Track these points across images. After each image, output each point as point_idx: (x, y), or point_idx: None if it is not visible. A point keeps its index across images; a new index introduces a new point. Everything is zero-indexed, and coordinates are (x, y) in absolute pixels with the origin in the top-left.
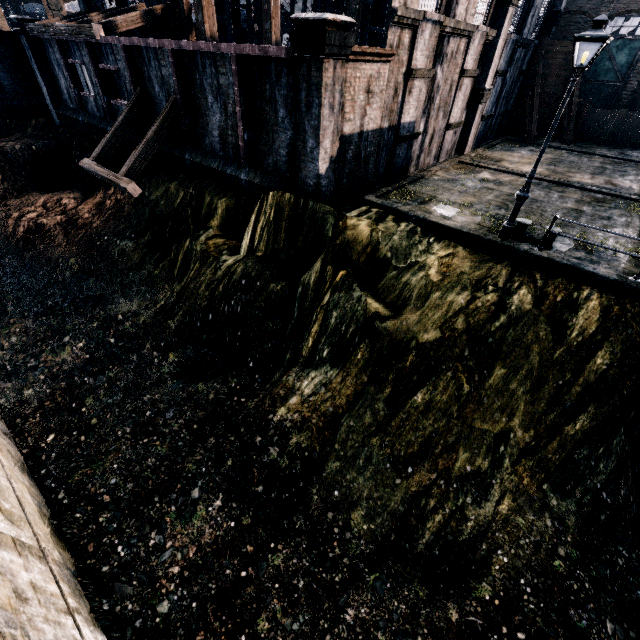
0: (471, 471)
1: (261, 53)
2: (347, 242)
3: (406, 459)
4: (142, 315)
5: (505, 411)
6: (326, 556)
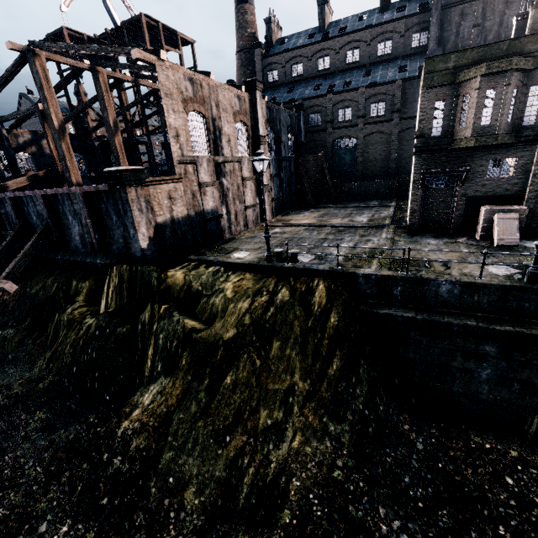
0: (271, 423)
1: (95, 189)
2: (169, 286)
3: (224, 431)
4: (15, 386)
5: (288, 371)
6: None
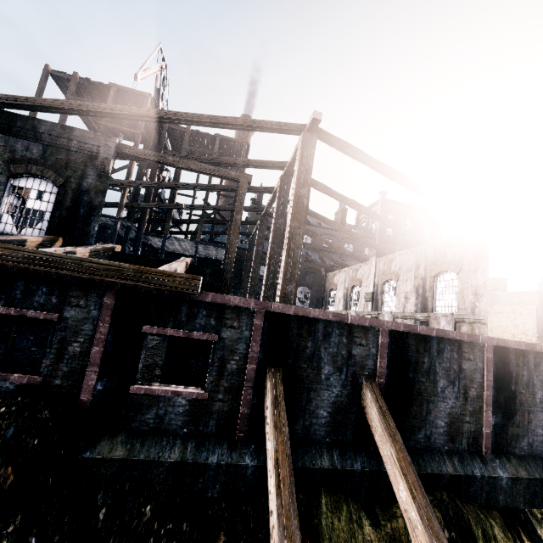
0: None
1: (527, 348)
2: None
3: None
4: None
5: None
6: None
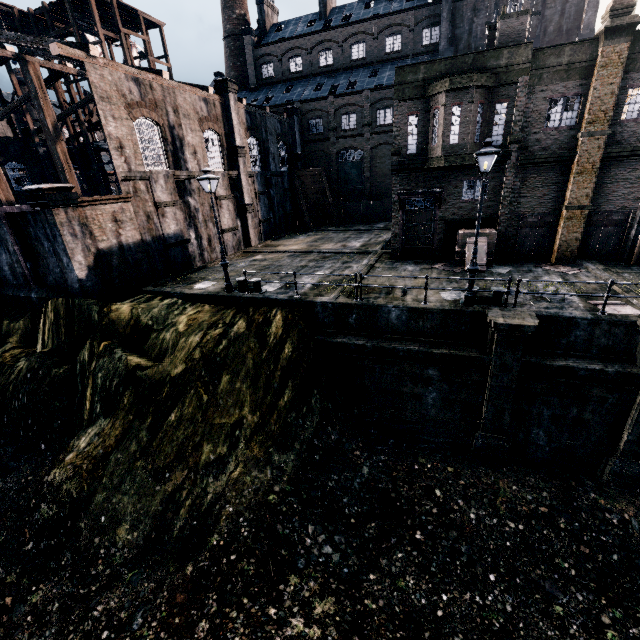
0: (214, 457)
1: (18, 210)
2: (112, 321)
3: (165, 467)
4: None
5: (237, 405)
6: (88, 575)
